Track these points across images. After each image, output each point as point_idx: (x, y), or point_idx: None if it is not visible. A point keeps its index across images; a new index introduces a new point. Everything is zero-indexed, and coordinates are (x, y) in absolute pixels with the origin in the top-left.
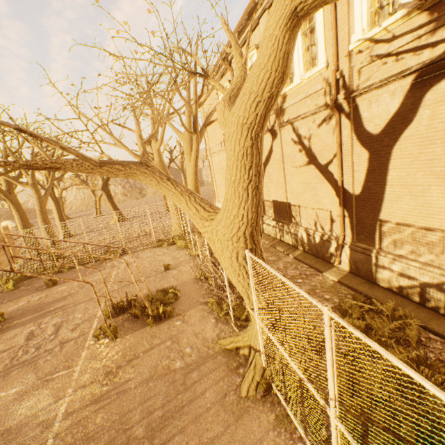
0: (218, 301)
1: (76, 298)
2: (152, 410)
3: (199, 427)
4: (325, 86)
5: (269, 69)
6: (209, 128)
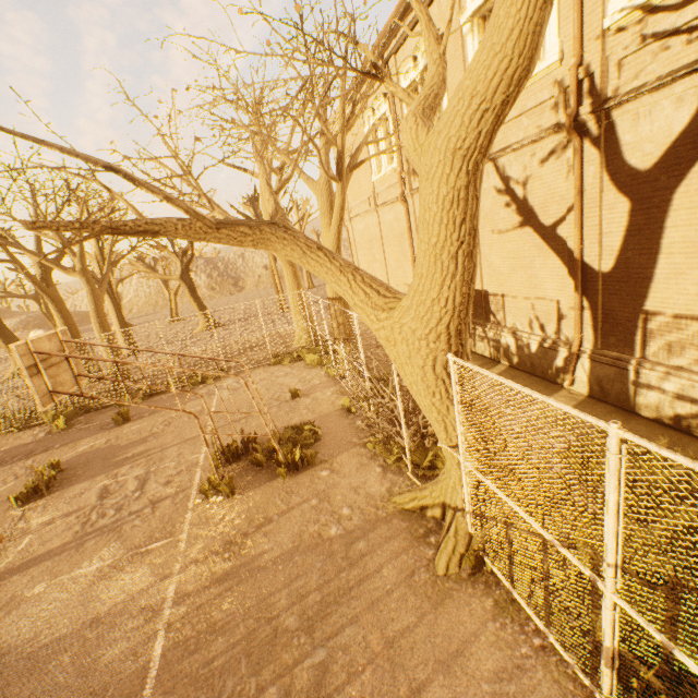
0: (385, 441)
1: (162, 440)
2: (305, 593)
3: (380, 617)
4: (556, 93)
5: (508, 53)
6: None
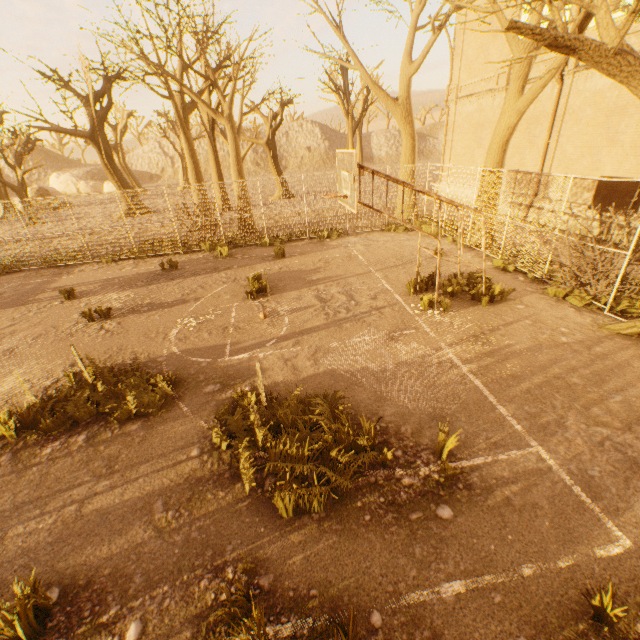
0: (578, 288)
1: (334, 272)
2: (572, 369)
3: None
4: None
5: None
6: (471, 48)
